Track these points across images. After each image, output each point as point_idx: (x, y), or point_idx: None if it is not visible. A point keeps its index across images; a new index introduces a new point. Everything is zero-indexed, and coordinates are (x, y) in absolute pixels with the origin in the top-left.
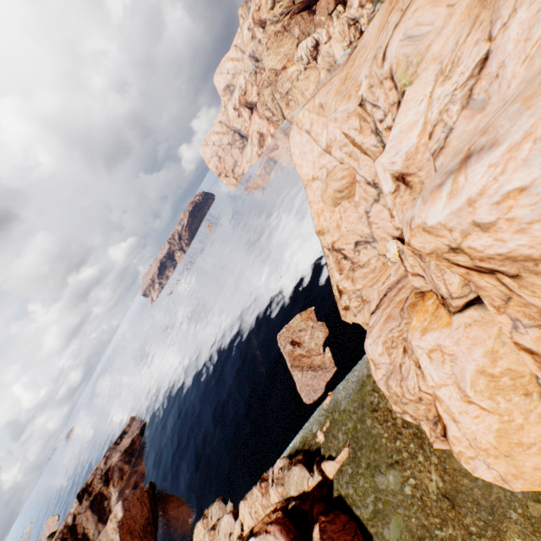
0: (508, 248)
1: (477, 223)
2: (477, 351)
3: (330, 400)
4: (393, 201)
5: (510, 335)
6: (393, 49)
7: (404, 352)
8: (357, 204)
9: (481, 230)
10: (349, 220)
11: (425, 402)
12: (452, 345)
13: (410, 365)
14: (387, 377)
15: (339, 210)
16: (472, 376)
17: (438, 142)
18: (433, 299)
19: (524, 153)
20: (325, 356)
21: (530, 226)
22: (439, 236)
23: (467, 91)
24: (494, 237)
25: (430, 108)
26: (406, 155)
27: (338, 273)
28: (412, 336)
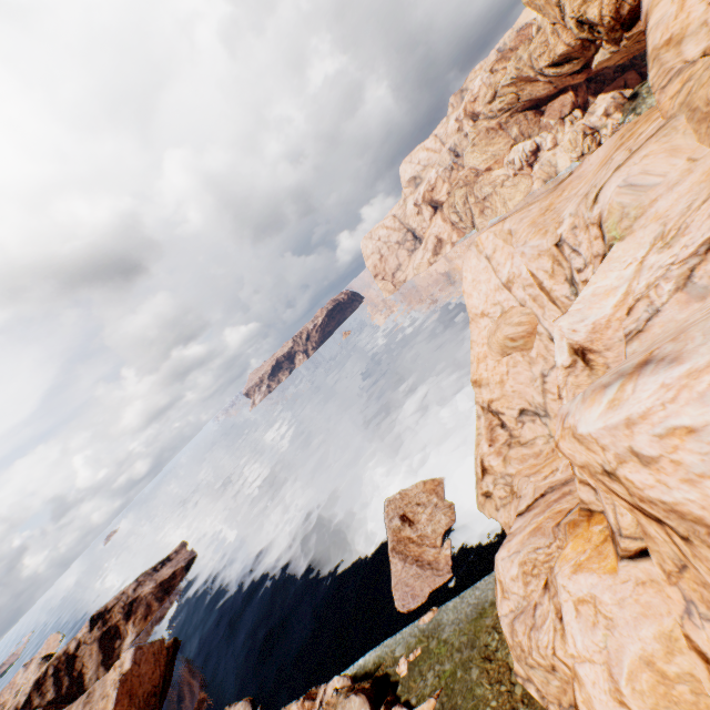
0: (674, 497)
1: (635, 451)
2: (647, 627)
3: (430, 617)
4: (565, 378)
5: (680, 620)
6: (608, 193)
7: (545, 587)
8: (533, 362)
9: (640, 462)
10: (518, 378)
11: (560, 676)
12: (613, 604)
13: (548, 610)
14: (515, 615)
15: (507, 362)
16: (633, 663)
17: (637, 322)
18: (602, 526)
19: (702, 385)
20: (442, 552)
21: (701, 480)
22: (591, 450)
23: (687, 270)
24: (655, 477)
25: (638, 276)
26: (593, 325)
27: (487, 443)
28: (559, 569)
